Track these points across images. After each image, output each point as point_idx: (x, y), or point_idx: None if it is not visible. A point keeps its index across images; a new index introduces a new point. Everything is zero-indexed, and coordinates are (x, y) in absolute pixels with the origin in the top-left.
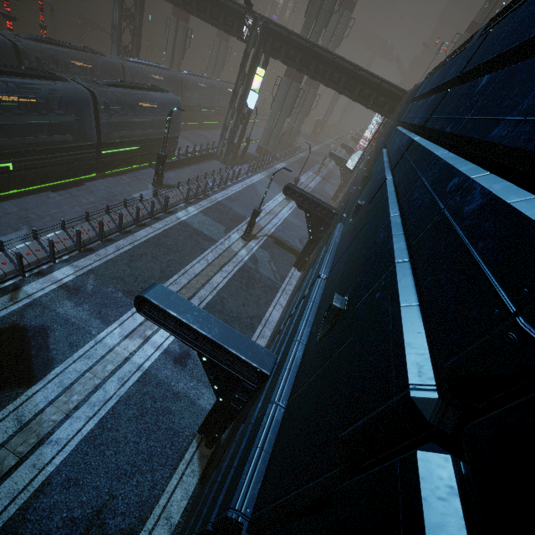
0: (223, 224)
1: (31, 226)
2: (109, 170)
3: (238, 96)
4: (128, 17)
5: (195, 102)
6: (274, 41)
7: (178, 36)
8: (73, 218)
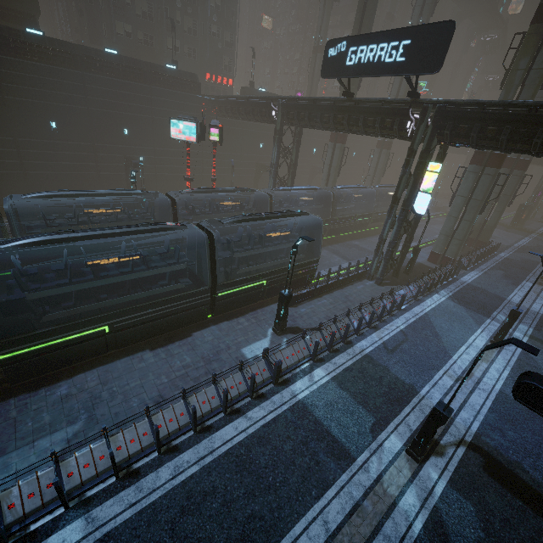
0: (370, 408)
1: (92, 413)
2: (228, 311)
3: (402, 197)
4: (285, 153)
5: (349, 213)
6: (456, 124)
7: (334, 157)
8: (124, 419)
